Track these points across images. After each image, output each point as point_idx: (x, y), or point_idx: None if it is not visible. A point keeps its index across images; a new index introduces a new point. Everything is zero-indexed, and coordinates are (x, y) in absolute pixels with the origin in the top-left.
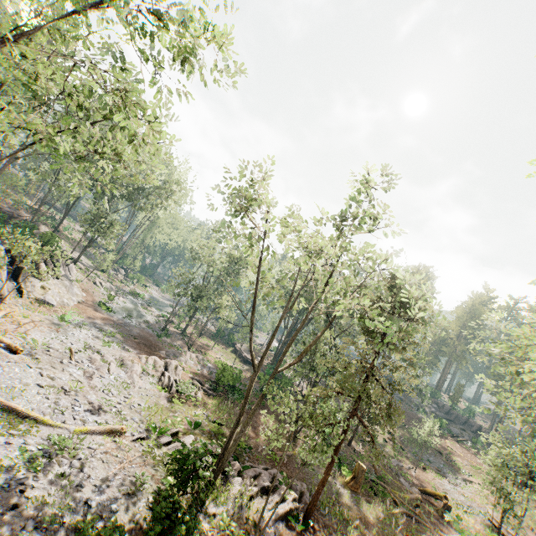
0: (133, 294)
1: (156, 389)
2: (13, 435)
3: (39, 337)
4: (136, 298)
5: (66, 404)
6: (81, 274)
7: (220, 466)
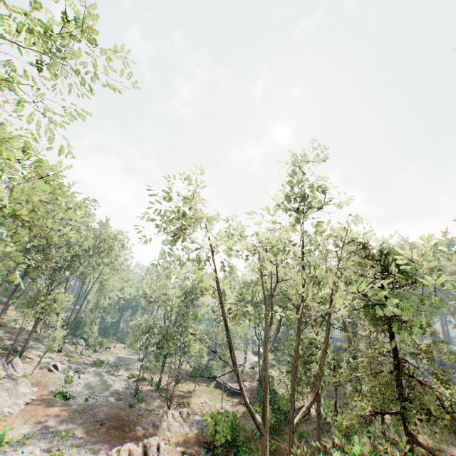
0: (96, 363)
1: None
2: None
3: None
4: (100, 367)
5: None
6: (31, 364)
7: None
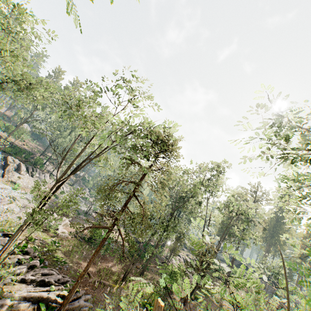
0: (84, 199)
1: None
2: None
3: None
4: (85, 200)
5: None
6: (54, 182)
7: (5, 246)
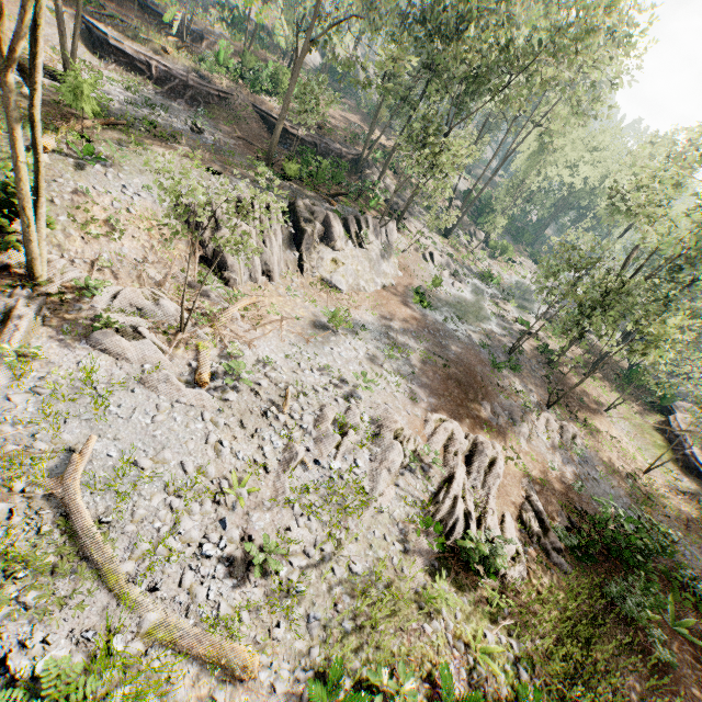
0: (484, 276)
1: (417, 519)
2: (25, 608)
3: (269, 351)
4: (486, 284)
5: (190, 534)
6: (408, 240)
7: None
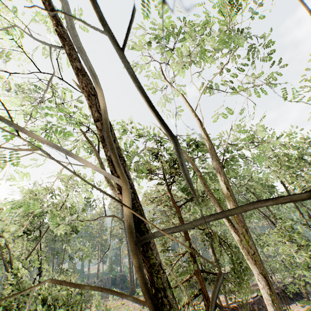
0: None
1: None
2: None
3: None
4: None
5: None
6: None
7: None
